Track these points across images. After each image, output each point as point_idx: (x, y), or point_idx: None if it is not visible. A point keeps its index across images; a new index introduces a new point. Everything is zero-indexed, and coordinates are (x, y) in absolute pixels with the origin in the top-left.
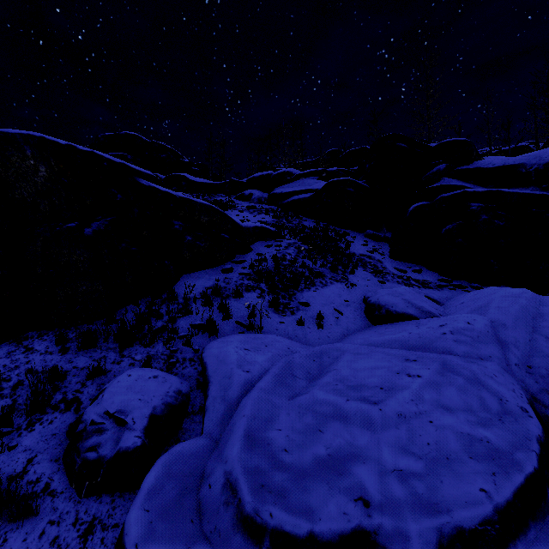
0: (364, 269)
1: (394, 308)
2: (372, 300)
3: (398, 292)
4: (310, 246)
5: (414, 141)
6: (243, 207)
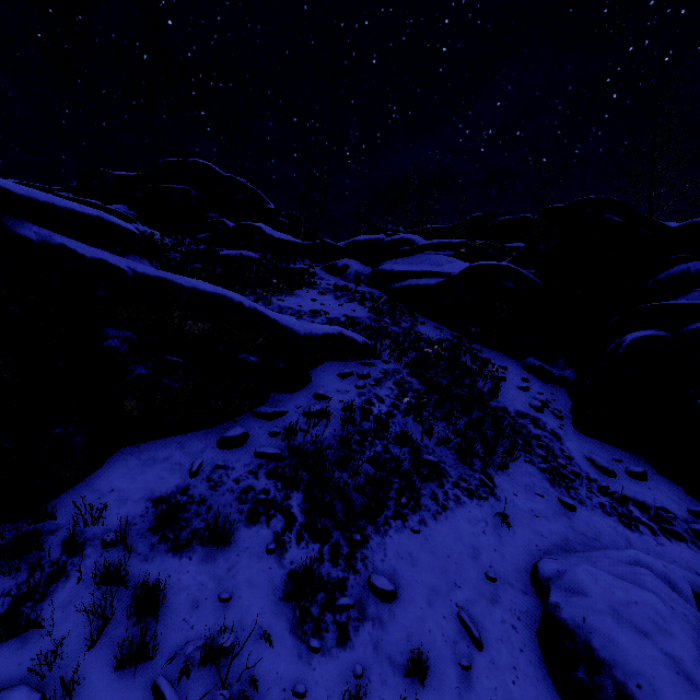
0: (529, 459)
1: (646, 695)
2: (566, 612)
3: (646, 615)
4: (424, 383)
5: (638, 213)
6: (328, 285)
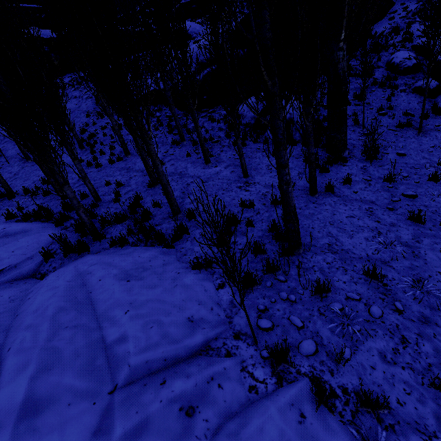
0: None
1: None
2: None
3: None
4: None
5: None
6: None
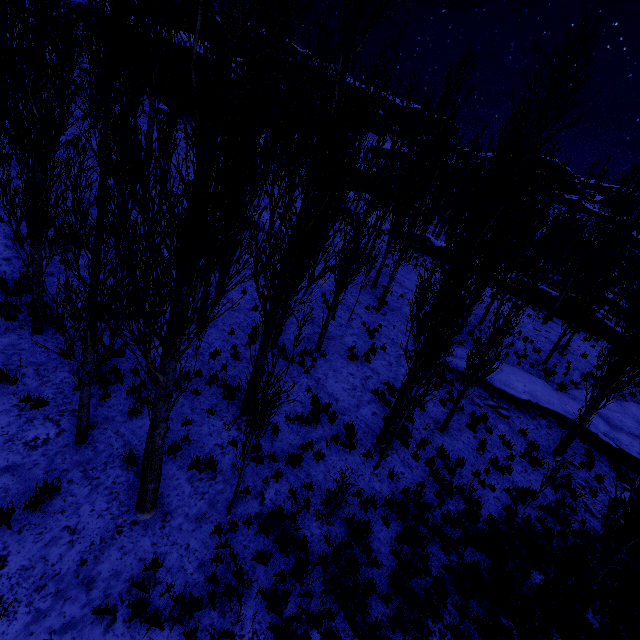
0: None
1: None
2: None
3: None
4: None
5: None
6: None
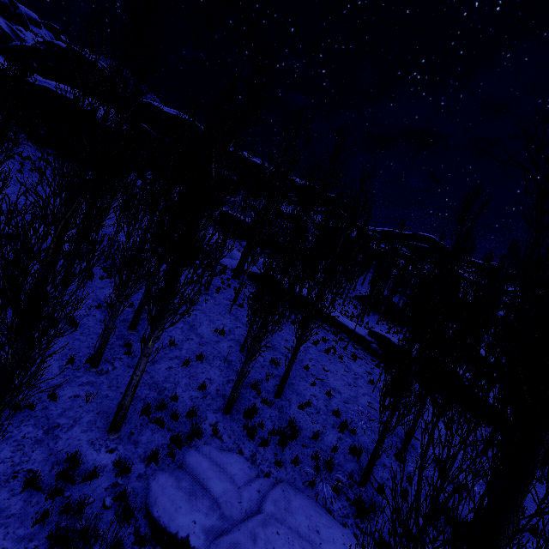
0: None
1: None
2: None
3: None
4: None
5: None
6: None
